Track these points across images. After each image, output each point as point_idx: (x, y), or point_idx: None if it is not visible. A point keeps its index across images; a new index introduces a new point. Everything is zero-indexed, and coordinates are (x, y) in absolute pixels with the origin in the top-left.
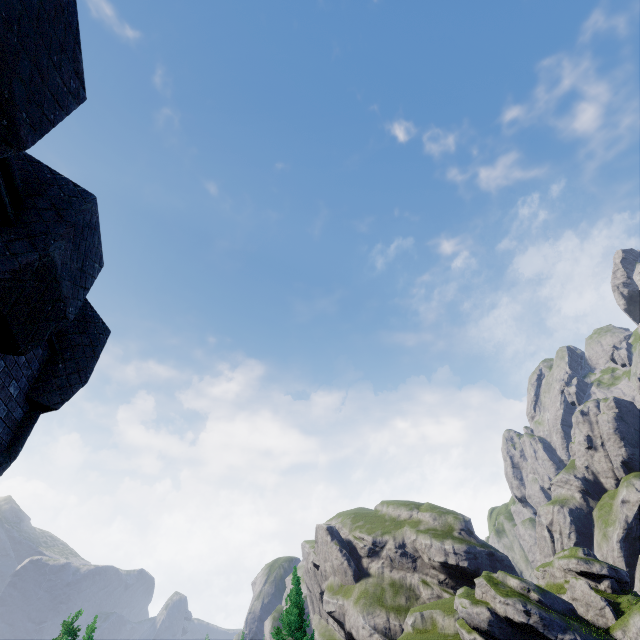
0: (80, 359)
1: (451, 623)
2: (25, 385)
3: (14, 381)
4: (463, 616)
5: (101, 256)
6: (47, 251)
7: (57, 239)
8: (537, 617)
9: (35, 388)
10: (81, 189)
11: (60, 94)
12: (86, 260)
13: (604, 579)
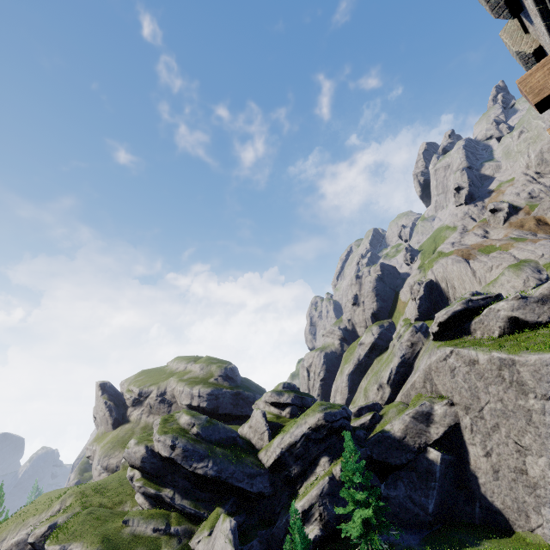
0: None
1: None
2: None
3: None
4: (125, 456)
5: None
6: None
7: None
8: (180, 450)
9: None
10: None
11: None
12: None
13: (288, 407)
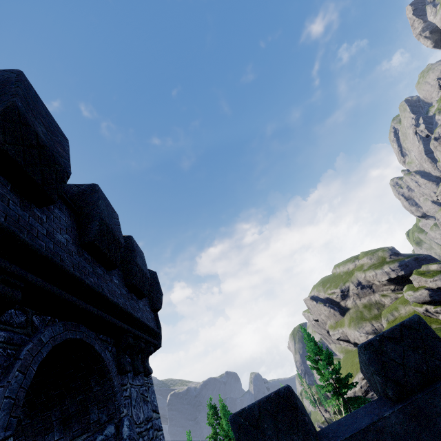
0: (155, 288)
1: (409, 308)
2: (148, 306)
3: (146, 306)
4: (412, 300)
5: (141, 251)
6: (137, 264)
7: (136, 258)
8: None
9: (151, 305)
10: (126, 236)
11: (117, 223)
12: (141, 256)
13: None
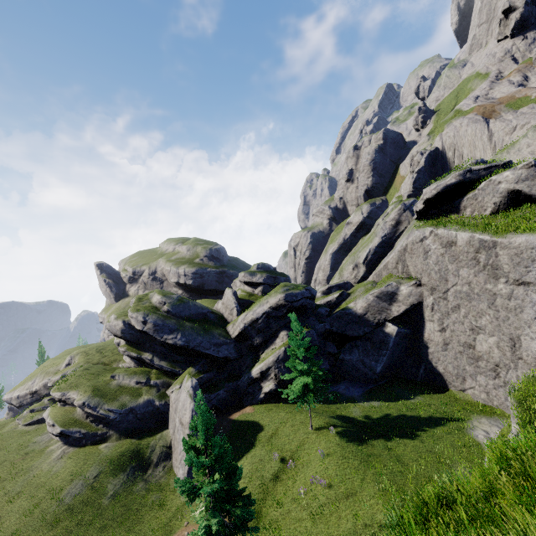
0: None
1: None
2: None
3: None
4: (108, 328)
5: None
6: None
7: None
8: (151, 325)
9: None
10: None
11: None
12: None
13: (260, 286)
